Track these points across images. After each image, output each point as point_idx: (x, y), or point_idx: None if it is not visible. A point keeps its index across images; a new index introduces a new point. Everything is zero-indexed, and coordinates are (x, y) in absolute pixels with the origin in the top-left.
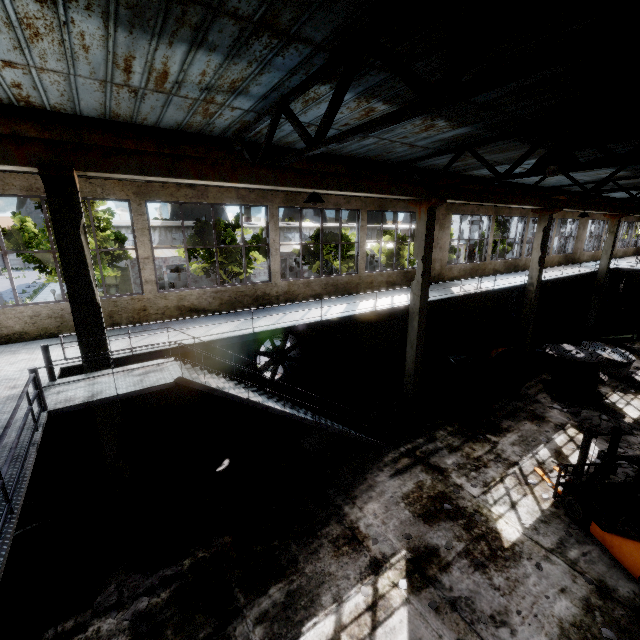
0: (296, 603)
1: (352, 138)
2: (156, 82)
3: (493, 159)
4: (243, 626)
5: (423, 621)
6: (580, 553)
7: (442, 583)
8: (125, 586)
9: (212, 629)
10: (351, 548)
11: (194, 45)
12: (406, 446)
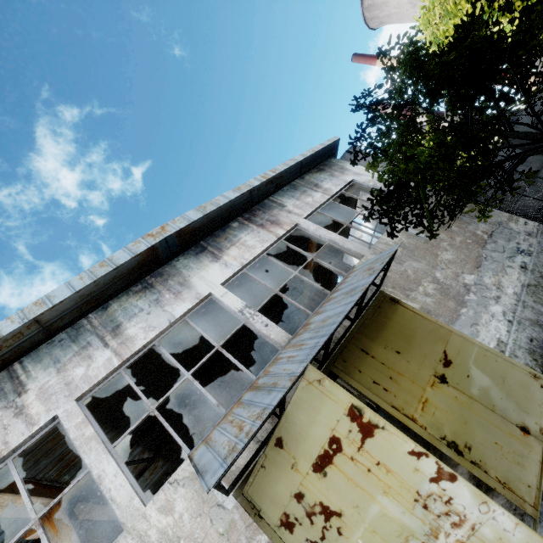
0: None
1: (179, 434)
2: (63, 468)
3: None
4: None
5: None
6: None
7: None
8: None
9: None
10: None
11: (113, 428)
12: None
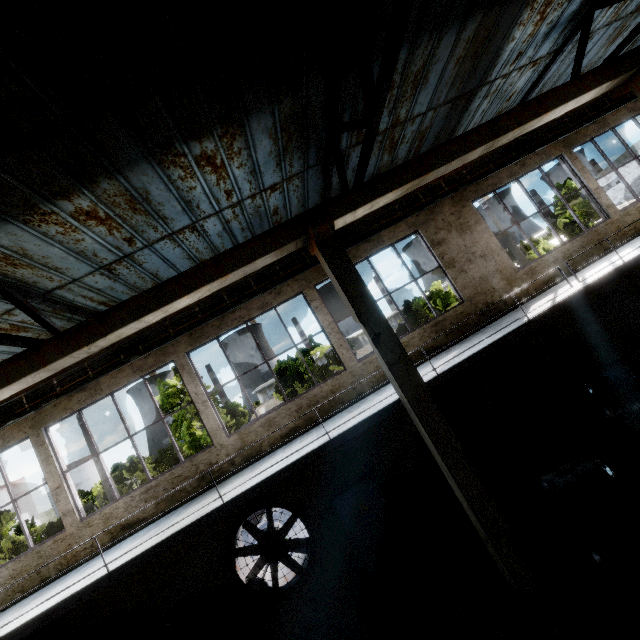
0: None
1: None
2: None
3: (436, 101)
4: None
5: None
6: None
7: None
8: None
9: None
10: None
11: None
12: None
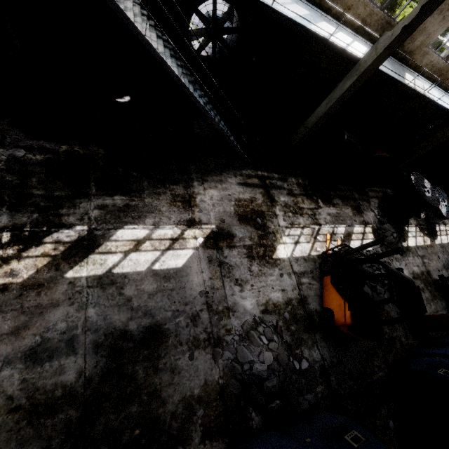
0: (128, 212)
1: None
2: None
3: None
4: (87, 204)
5: (198, 261)
6: (308, 282)
7: (223, 252)
8: (8, 134)
9: (65, 194)
10: (183, 206)
11: None
12: (263, 173)
